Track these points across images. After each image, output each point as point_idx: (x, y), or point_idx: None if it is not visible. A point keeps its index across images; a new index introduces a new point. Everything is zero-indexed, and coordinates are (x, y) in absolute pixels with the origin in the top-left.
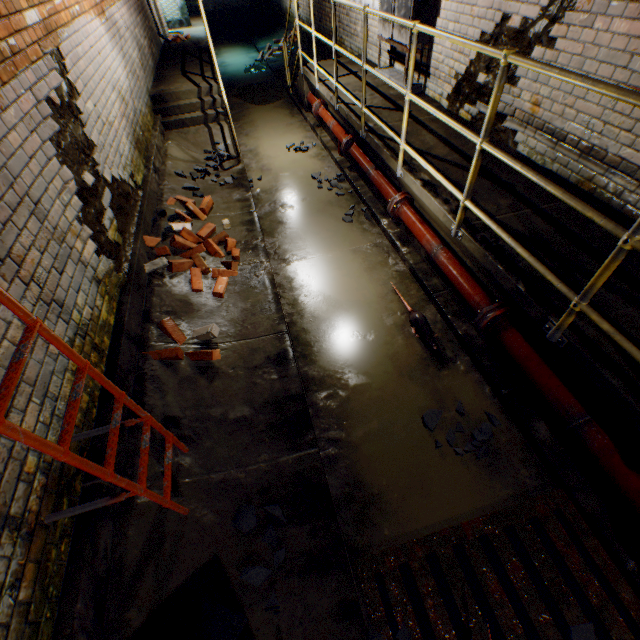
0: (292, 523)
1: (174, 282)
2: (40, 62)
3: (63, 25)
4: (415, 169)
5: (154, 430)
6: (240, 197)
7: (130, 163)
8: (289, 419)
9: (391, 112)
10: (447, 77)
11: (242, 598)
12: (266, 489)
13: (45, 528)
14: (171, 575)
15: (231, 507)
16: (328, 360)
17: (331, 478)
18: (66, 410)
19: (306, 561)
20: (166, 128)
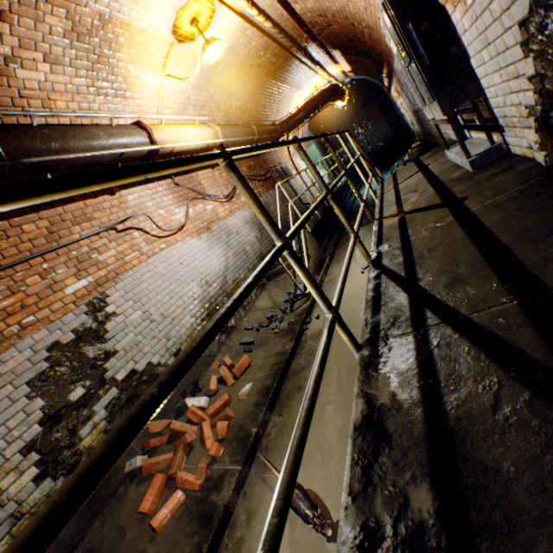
0: None
1: (136, 490)
2: (67, 315)
3: (129, 269)
4: (379, 356)
5: None
6: (280, 348)
7: (182, 339)
8: None
9: (430, 212)
10: (520, 119)
11: None
12: None
13: None
14: None
15: None
16: None
17: None
18: None
19: None
20: (268, 279)
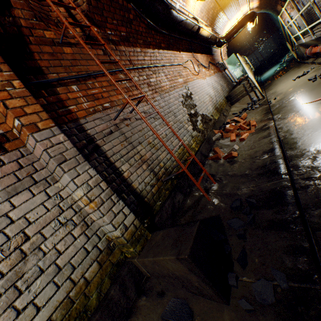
0: (263, 208)
1: (223, 140)
2: (181, 88)
3: (189, 81)
4: None
5: (203, 177)
6: (261, 108)
7: (211, 112)
8: (270, 170)
9: None
10: None
11: (227, 232)
12: (250, 196)
13: (162, 182)
14: (198, 215)
15: (230, 202)
16: (308, 144)
17: (302, 195)
18: (174, 160)
19: (268, 224)
20: (231, 105)
